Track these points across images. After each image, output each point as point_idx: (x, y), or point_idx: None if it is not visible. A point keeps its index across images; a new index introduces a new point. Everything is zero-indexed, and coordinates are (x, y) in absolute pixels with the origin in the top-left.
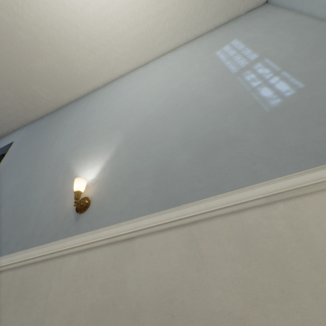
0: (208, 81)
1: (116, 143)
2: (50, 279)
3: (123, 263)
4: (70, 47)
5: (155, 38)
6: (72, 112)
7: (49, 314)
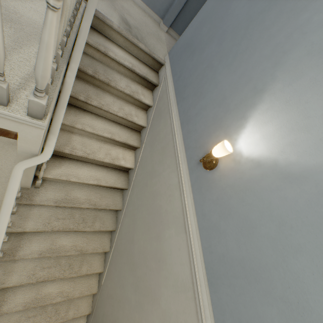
0: None
1: None
2: (168, 166)
3: (174, 224)
4: None
5: None
6: None
7: (158, 178)
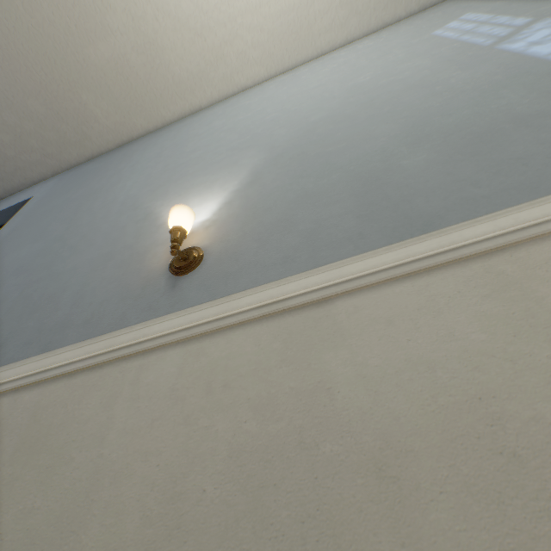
0: (431, 63)
1: (251, 165)
2: (109, 403)
3: (310, 351)
4: (161, 22)
5: (313, 21)
6: (149, 144)
7: (105, 482)
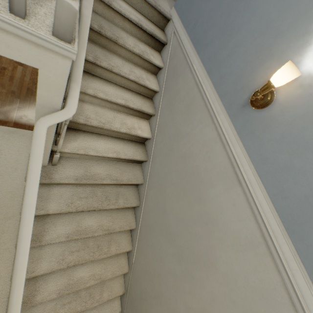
0: None
1: None
2: (199, 122)
3: (221, 180)
4: None
5: None
6: None
7: (187, 138)
